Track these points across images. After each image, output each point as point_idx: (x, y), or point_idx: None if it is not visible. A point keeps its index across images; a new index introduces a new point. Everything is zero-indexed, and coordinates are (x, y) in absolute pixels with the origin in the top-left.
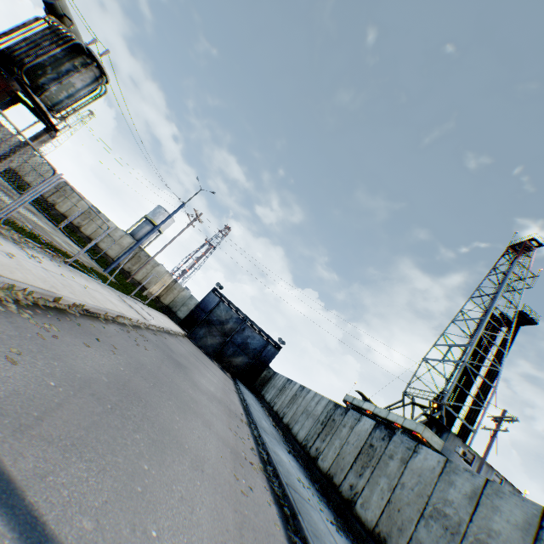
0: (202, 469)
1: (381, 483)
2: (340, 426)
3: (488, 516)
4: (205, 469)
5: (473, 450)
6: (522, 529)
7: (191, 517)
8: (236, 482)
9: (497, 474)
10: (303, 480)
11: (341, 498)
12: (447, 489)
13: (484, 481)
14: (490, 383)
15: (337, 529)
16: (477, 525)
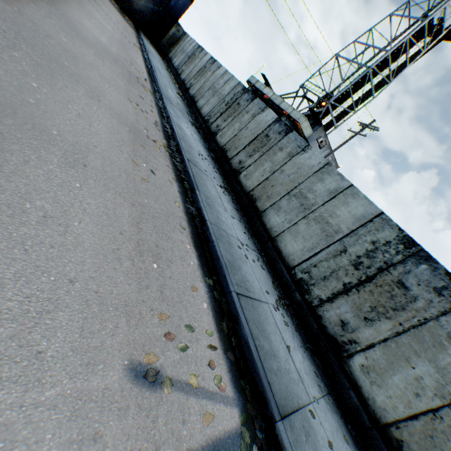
0: (85, 164)
1: (265, 166)
2: (243, 112)
3: (337, 206)
4: (89, 163)
5: (328, 141)
6: (356, 219)
7: (64, 241)
8: (135, 169)
9: (332, 157)
10: (202, 153)
11: (230, 168)
12: (316, 183)
13: (349, 186)
14: (373, 94)
15: (224, 191)
16: (325, 209)
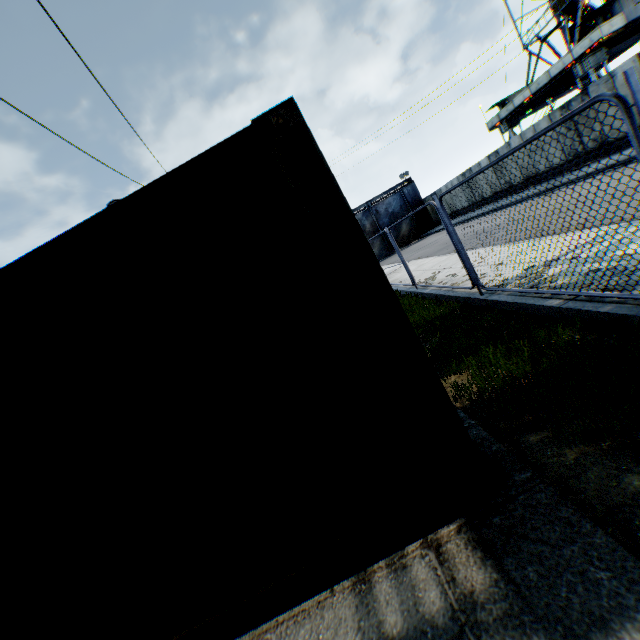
0: None
1: None
2: (594, 106)
3: None
4: None
5: None
6: None
7: None
8: None
9: None
10: None
11: None
12: None
13: None
14: None
15: None
16: None
